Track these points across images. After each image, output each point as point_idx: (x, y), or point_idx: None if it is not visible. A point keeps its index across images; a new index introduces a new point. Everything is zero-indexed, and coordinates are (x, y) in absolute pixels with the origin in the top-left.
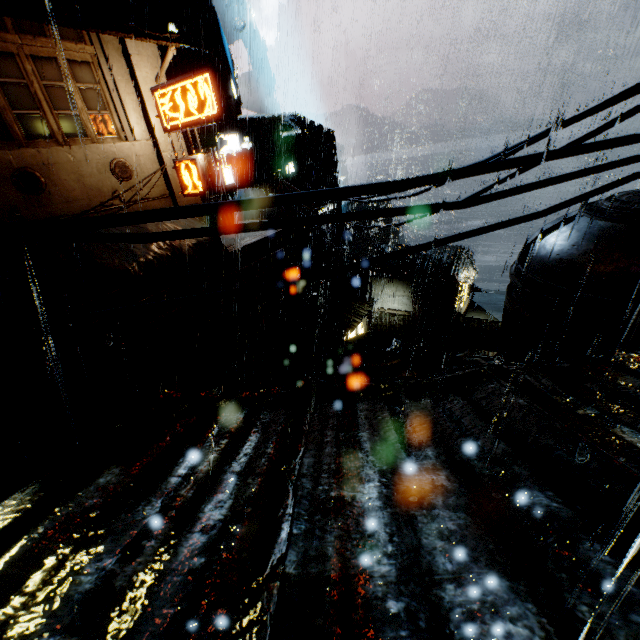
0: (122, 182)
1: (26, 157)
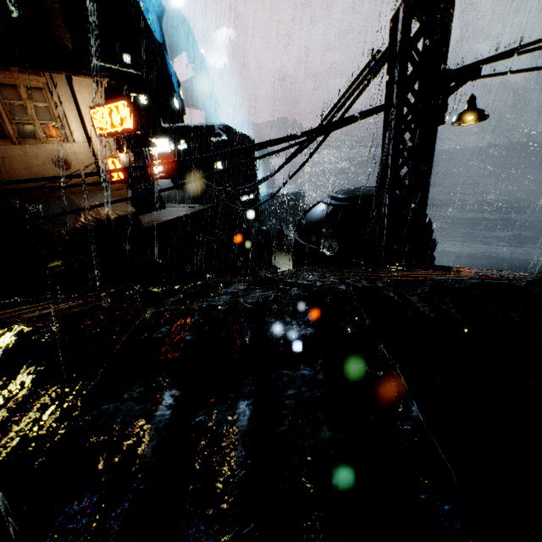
0: (62, 171)
1: None
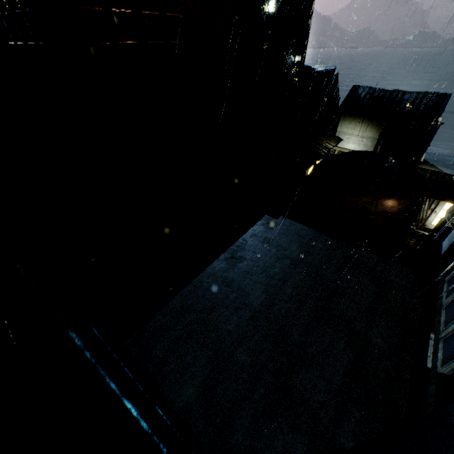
0: None
1: None
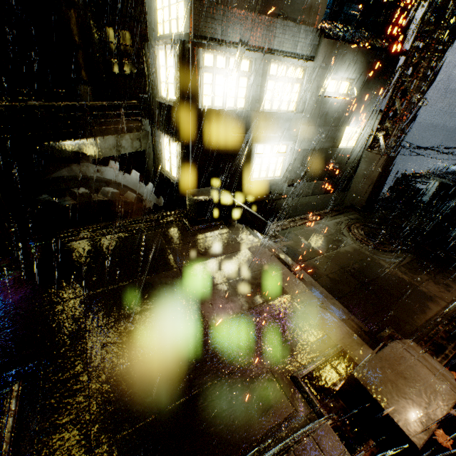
0: None
1: None
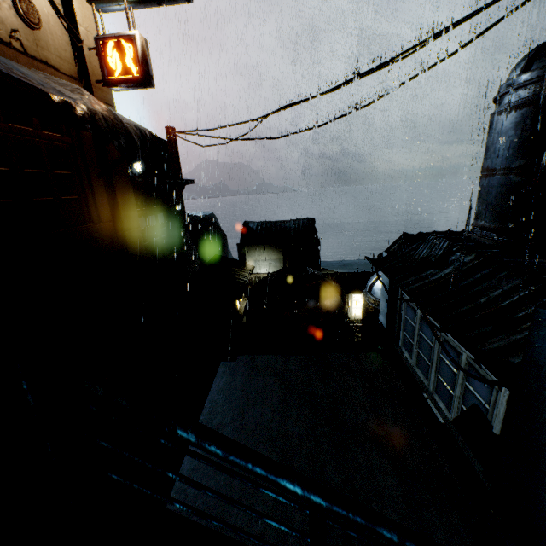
0: (25, 26)
1: None
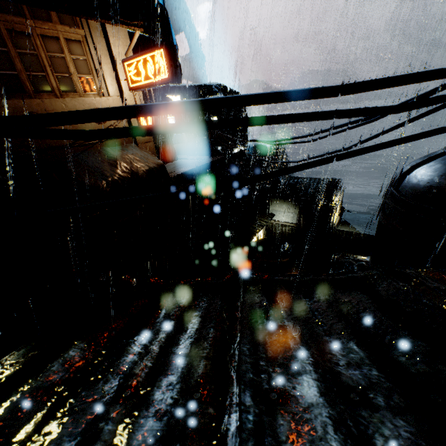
0: (99, 125)
1: (33, 105)
